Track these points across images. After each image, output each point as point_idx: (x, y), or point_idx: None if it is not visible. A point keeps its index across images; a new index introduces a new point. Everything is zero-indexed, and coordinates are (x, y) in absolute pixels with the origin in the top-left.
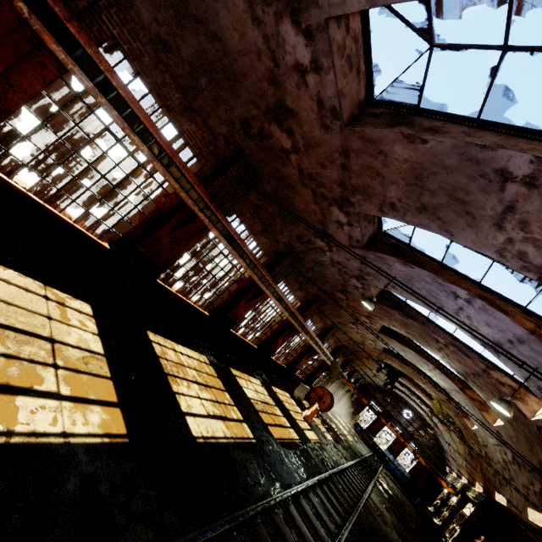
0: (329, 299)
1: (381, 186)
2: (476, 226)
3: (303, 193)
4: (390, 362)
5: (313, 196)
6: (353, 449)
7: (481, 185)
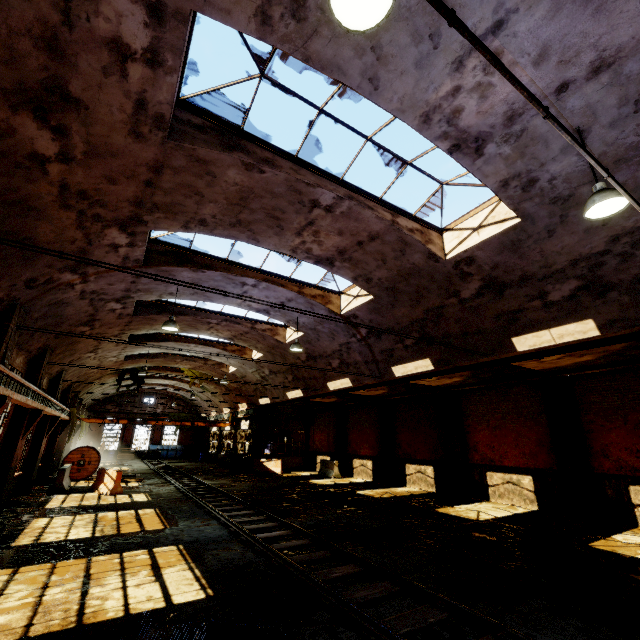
0: (63, 341)
1: (196, 204)
2: (282, 235)
3: (59, 217)
4: (135, 365)
5: (78, 219)
6: (144, 472)
7: (297, 208)
